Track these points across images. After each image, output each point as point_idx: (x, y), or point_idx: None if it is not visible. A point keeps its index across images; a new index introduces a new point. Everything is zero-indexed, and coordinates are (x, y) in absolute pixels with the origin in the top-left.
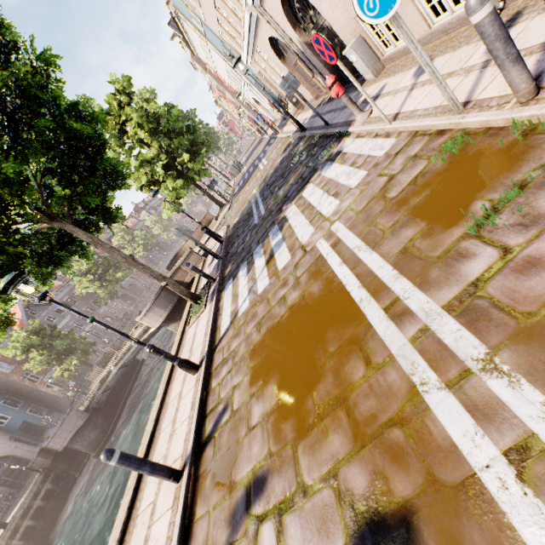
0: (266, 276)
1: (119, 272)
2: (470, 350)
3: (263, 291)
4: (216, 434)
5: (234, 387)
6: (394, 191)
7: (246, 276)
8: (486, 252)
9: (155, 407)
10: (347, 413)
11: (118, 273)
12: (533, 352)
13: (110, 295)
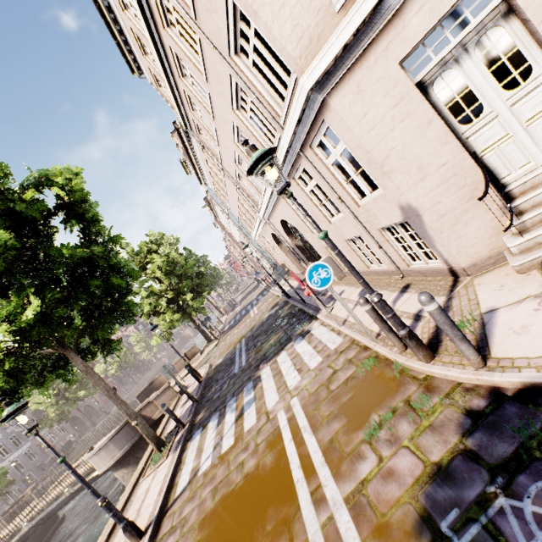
0: (232, 434)
1: (83, 390)
2: (352, 540)
3: (227, 451)
4: None
5: None
6: (334, 384)
7: (215, 429)
8: (372, 457)
9: None
10: None
11: (81, 391)
12: None
13: (60, 416)
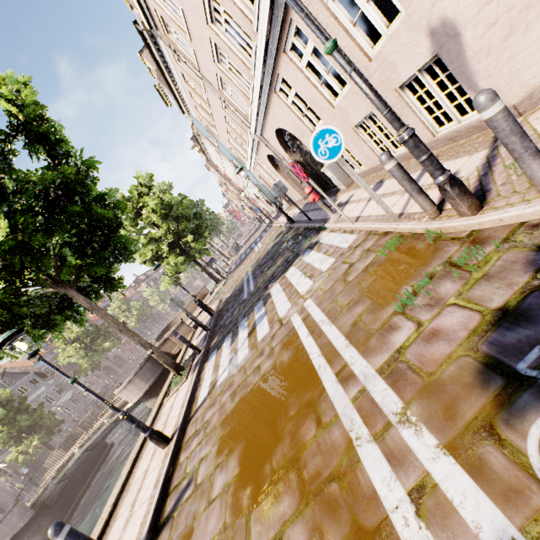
0: (246, 346)
1: (107, 342)
2: (392, 405)
3: (242, 361)
4: (175, 513)
5: (201, 458)
6: (352, 275)
7: (229, 347)
8: (407, 325)
9: (116, 489)
10: (298, 473)
11: (106, 343)
12: (431, 404)
13: (92, 366)
